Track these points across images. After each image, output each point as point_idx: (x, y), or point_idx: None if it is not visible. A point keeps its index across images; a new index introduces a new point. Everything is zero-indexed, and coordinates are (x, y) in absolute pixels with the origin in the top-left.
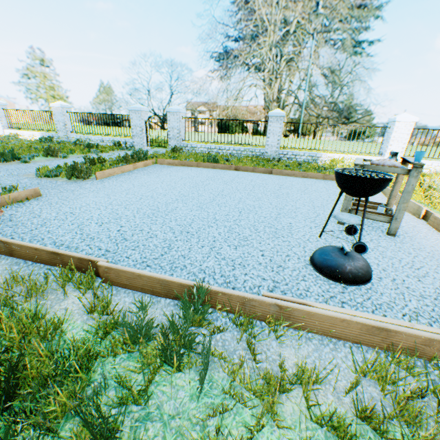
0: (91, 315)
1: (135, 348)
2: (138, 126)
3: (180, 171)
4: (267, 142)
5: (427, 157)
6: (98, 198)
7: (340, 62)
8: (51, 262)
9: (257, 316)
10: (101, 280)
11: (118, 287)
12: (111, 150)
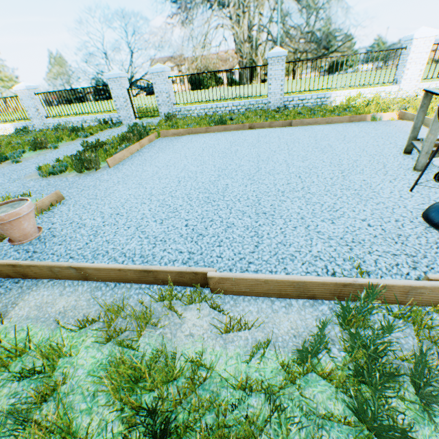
0: (226, 337)
1: (309, 371)
2: (121, 97)
3: (194, 141)
4: (269, 90)
5: None
6: (132, 190)
7: None
8: (140, 280)
9: (419, 302)
10: (214, 293)
11: (232, 295)
12: (98, 130)
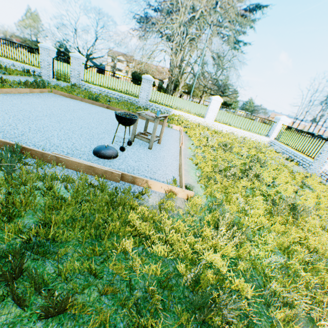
0: None
1: None
2: (46, 61)
3: (65, 101)
4: (140, 95)
5: (227, 124)
6: None
7: (217, 52)
8: None
9: (50, 162)
10: None
11: None
12: (19, 74)
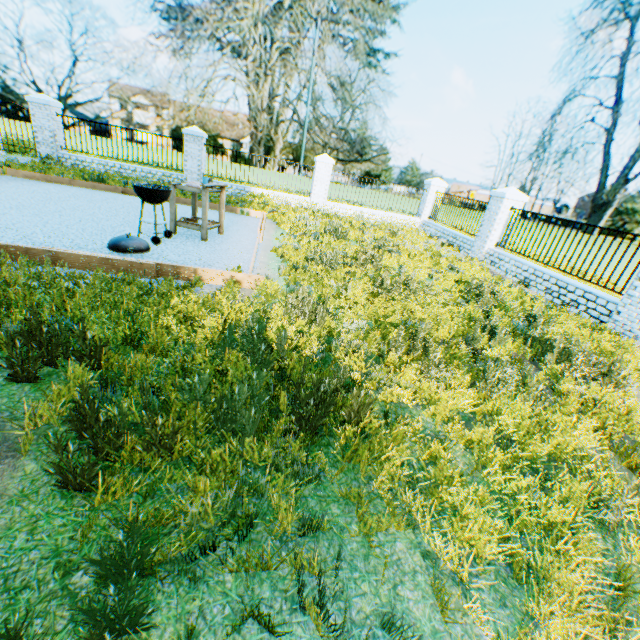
0: None
1: None
2: None
3: (38, 186)
4: (185, 167)
5: (350, 202)
6: None
7: (331, 76)
8: None
9: (41, 262)
10: None
11: None
12: None
